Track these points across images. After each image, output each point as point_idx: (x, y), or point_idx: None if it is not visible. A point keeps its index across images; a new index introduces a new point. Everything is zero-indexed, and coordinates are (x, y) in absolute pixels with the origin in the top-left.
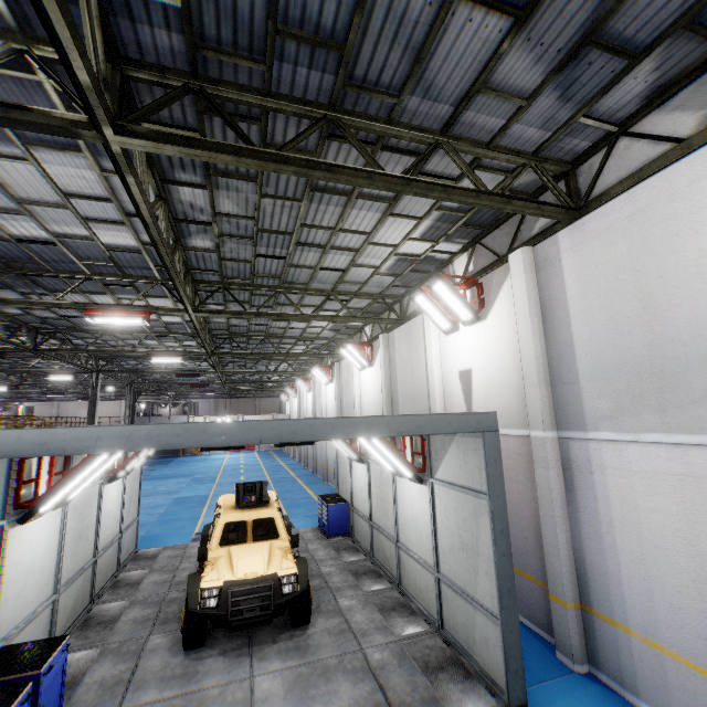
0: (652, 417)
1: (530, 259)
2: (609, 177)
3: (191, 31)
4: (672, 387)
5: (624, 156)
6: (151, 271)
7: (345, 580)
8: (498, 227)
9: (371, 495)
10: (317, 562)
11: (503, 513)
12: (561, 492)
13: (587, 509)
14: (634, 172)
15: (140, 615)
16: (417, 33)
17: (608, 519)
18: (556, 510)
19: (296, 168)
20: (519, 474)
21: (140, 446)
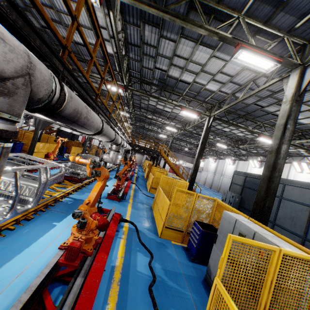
0: None
1: None
2: None
3: None
4: None
5: None
6: None
7: None
8: None
9: None
10: None
11: None
12: None
13: None
14: None
15: None
16: None
17: None
18: None
19: None
20: None
21: None
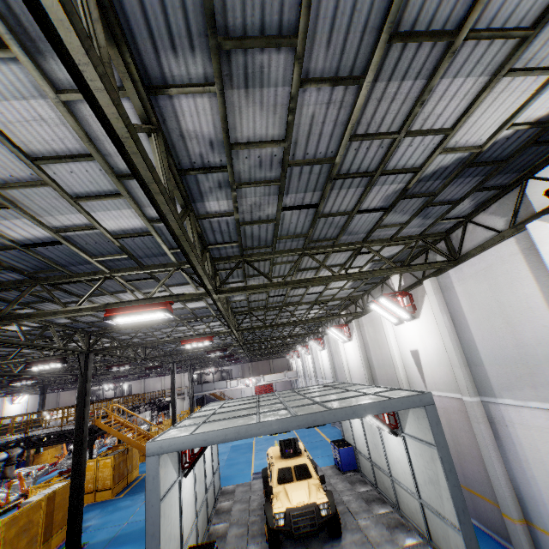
0: (529, 391)
1: (436, 285)
2: (468, 243)
3: (242, 247)
4: (534, 373)
5: (473, 233)
6: (211, 312)
7: (360, 506)
8: (413, 260)
9: (367, 441)
10: (339, 493)
11: (448, 458)
12: (491, 439)
13: (510, 451)
14: (480, 245)
15: (238, 531)
16: (339, 223)
17: (524, 458)
18: (491, 452)
19: (293, 285)
20: (464, 425)
21: (244, 437)
